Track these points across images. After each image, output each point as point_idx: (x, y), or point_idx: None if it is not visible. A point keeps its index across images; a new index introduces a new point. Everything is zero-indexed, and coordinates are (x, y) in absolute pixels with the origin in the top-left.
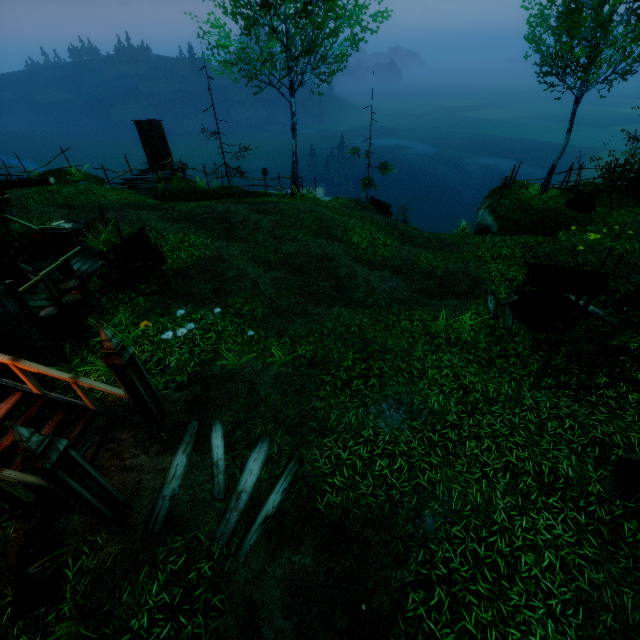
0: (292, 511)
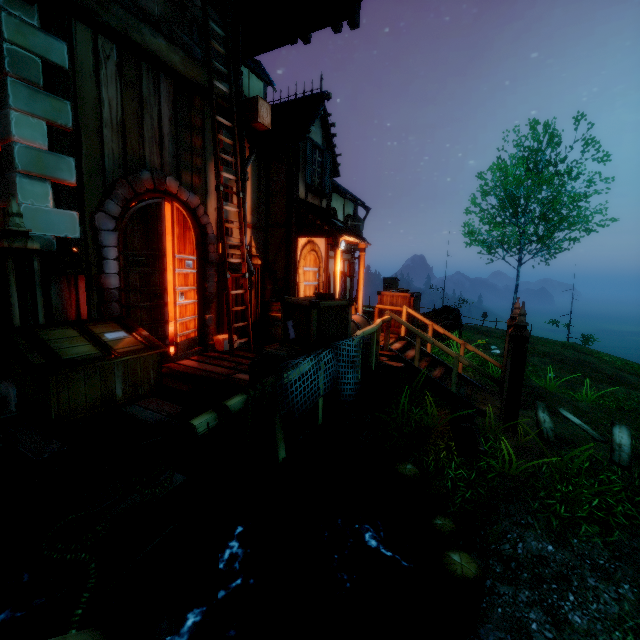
0: None
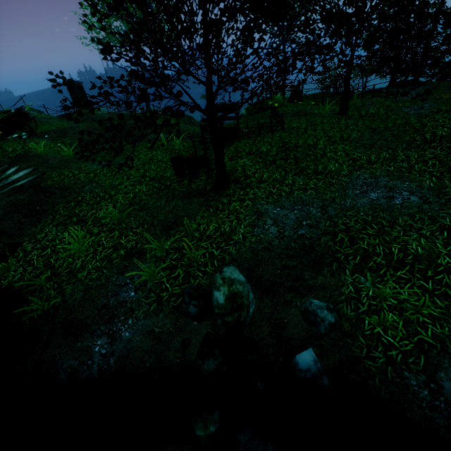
0: (28, 185)
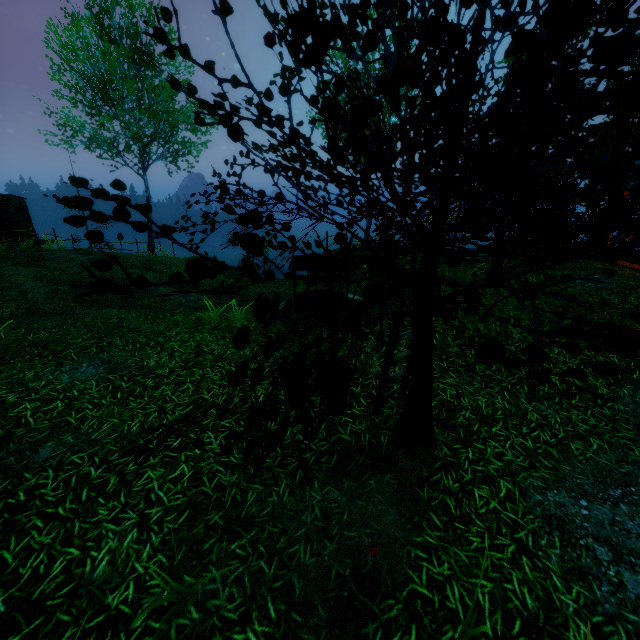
0: None
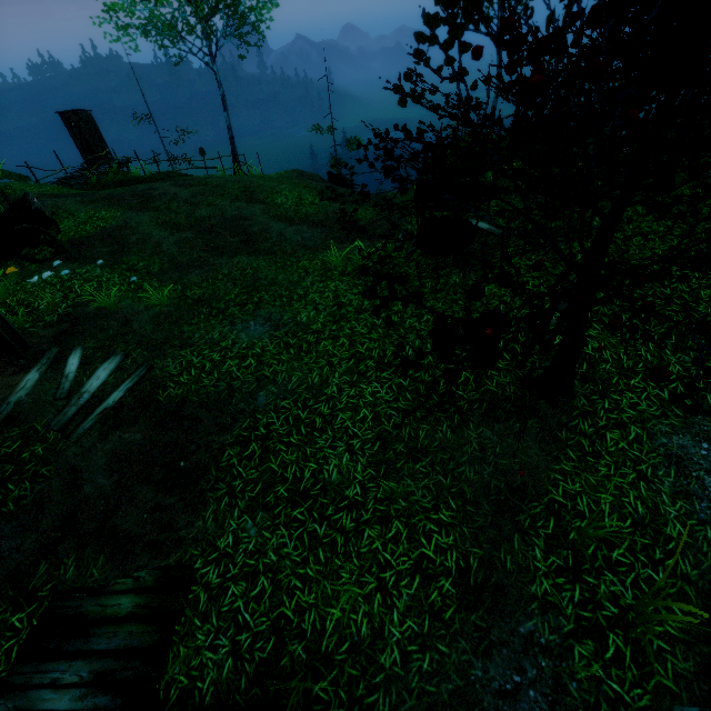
0: (132, 403)
